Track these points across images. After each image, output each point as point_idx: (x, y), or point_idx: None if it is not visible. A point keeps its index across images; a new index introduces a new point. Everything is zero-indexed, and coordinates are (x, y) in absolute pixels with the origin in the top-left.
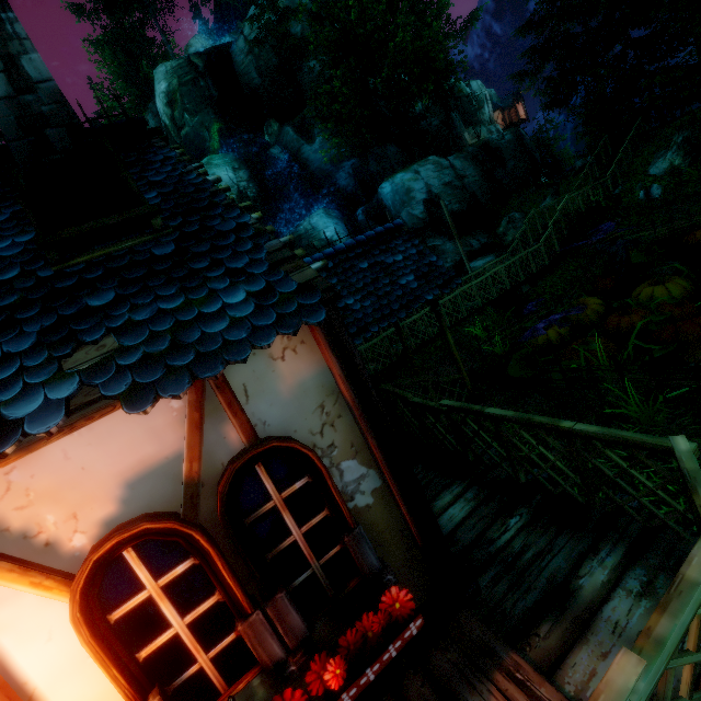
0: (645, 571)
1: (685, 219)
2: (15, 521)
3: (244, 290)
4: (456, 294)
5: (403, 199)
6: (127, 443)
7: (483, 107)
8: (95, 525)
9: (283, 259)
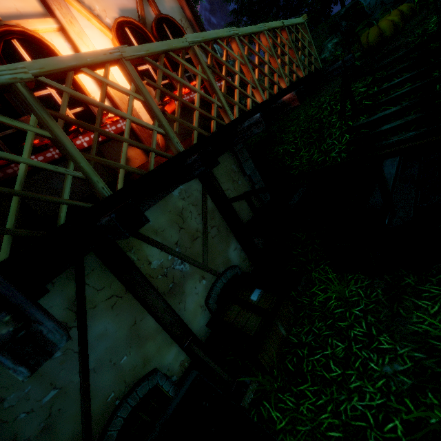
0: None
1: None
2: (86, 2)
3: None
4: None
5: None
6: None
7: None
8: (112, 18)
9: None
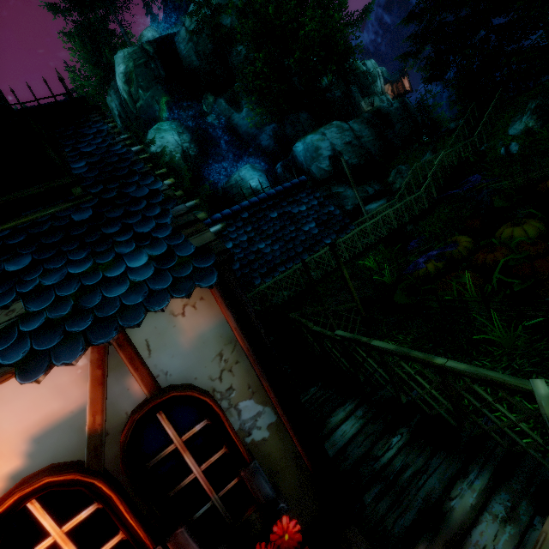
0: (509, 496)
1: (538, 171)
2: None
3: (147, 254)
4: (353, 233)
5: (313, 156)
6: (32, 401)
7: (376, 81)
8: (1, 479)
9: (186, 222)
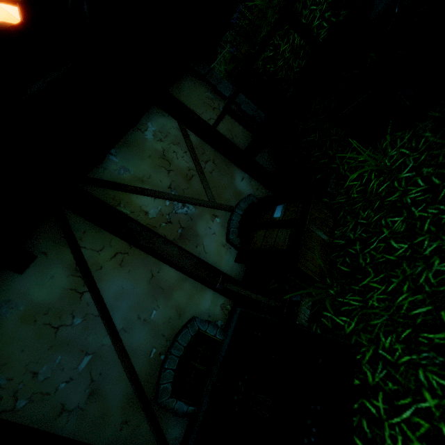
0: None
1: None
2: None
3: None
4: None
5: None
6: None
7: None
8: None
9: None
